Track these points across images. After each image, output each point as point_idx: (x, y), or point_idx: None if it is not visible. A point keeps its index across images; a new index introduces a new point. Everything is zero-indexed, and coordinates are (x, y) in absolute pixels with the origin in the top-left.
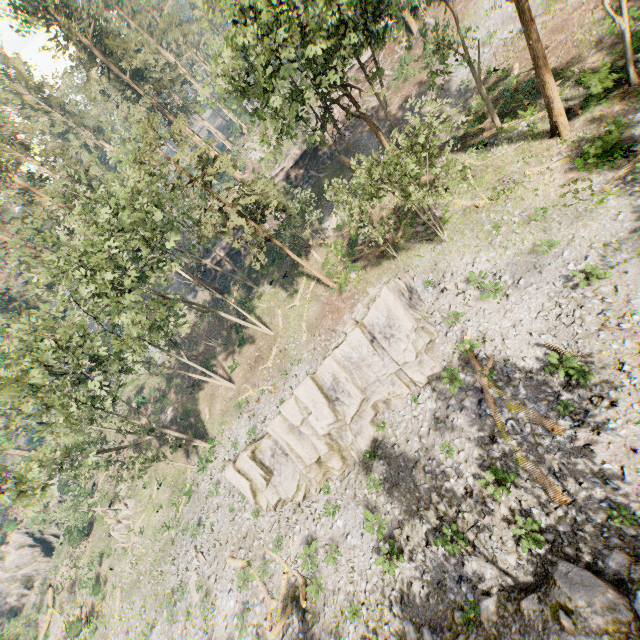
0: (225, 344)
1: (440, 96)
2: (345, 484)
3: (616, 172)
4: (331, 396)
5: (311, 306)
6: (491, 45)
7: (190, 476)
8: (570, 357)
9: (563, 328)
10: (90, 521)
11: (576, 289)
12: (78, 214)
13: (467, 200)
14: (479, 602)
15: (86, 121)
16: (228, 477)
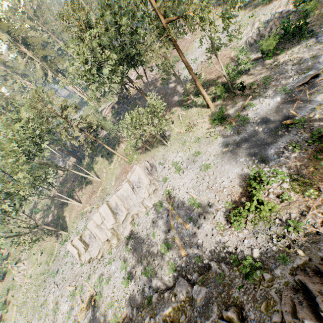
0: (79, 184)
1: (176, 81)
2: (118, 250)
3: (222, 127)
4: (115, 211)
5: (118, 168)
6: (196, 63)
7: (57, 248)
8: (195, 199)
9: (197, 187)
10: (5, 272)
11: (203, 172)
12: (4, 124)
13: (179, 129)
14: (153, 295)
15: (17, 70)
16: (68, 248)
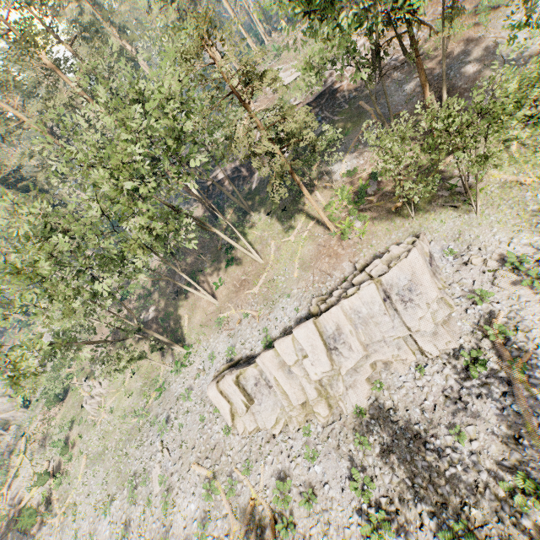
0: (214, 261)
1: (487, 58)
2: (328, 432)
3: None
4: (329, 344)
5: (306, 244)
6: None
7: (163, 373)
8: None
9: None
10: (66, 388)
11: None
12: (102, 105)
13: (507, 174)
14: None
15: (113, 17)
16: (210, 396)
